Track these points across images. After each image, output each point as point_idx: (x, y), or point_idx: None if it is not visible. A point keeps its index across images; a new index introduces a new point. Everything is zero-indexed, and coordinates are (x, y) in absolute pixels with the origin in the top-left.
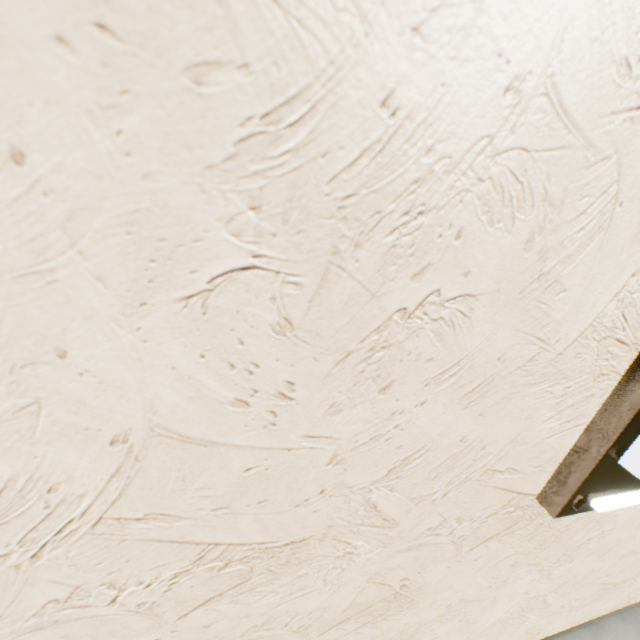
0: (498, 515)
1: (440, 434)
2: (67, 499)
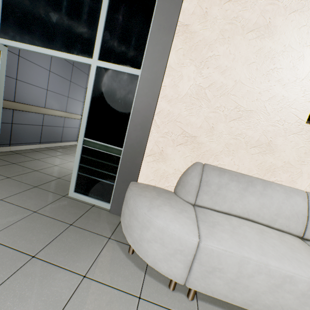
0: (295, 125)
1: (278, 93)
2: (227, 88)
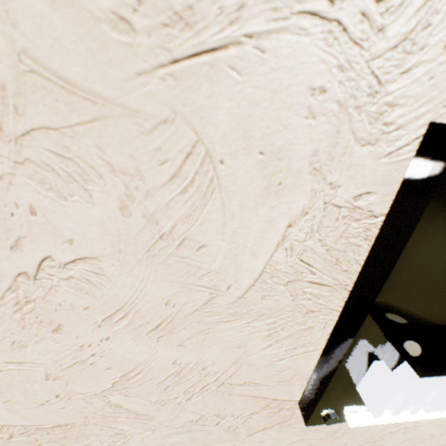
0: (263, 413)
1: (146, 359)
2: None
